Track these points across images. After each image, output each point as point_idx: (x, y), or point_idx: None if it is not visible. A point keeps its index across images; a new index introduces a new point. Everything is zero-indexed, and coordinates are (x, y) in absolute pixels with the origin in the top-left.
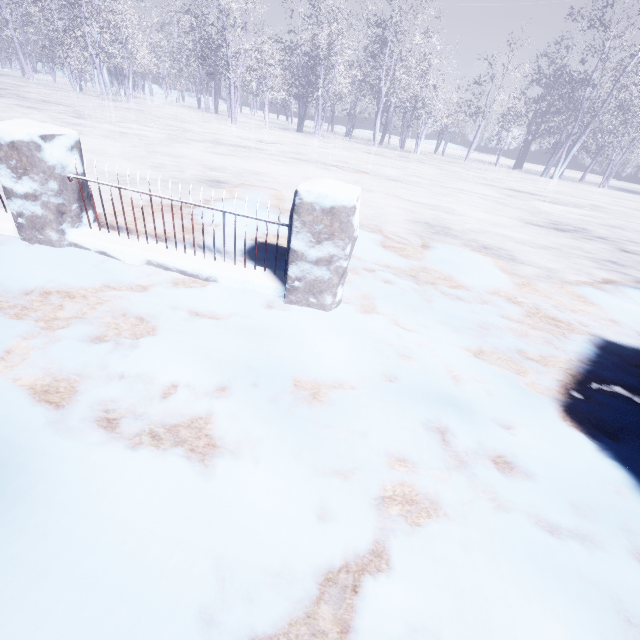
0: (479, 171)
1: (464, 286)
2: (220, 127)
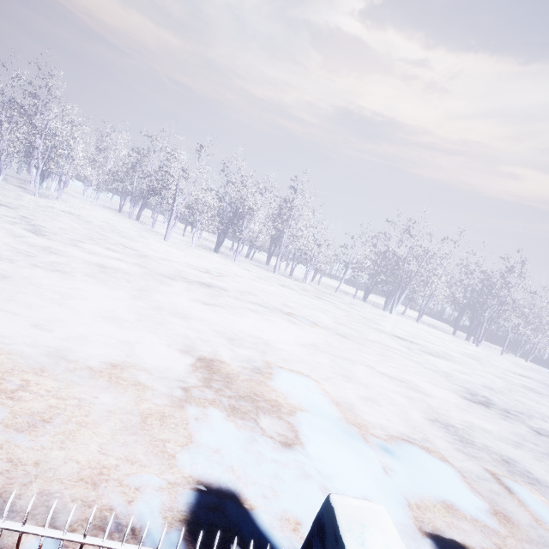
0: (354, 307)
1: None
2: (160, 246)
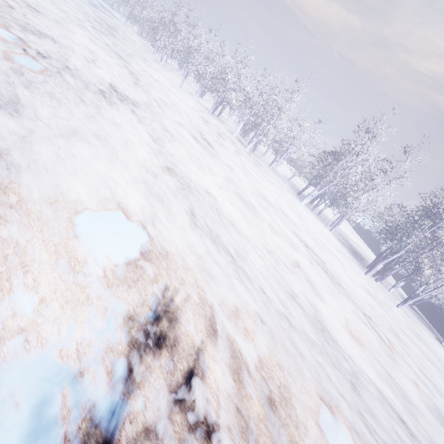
0: (249, 160)
1: None
2: (162, 78)
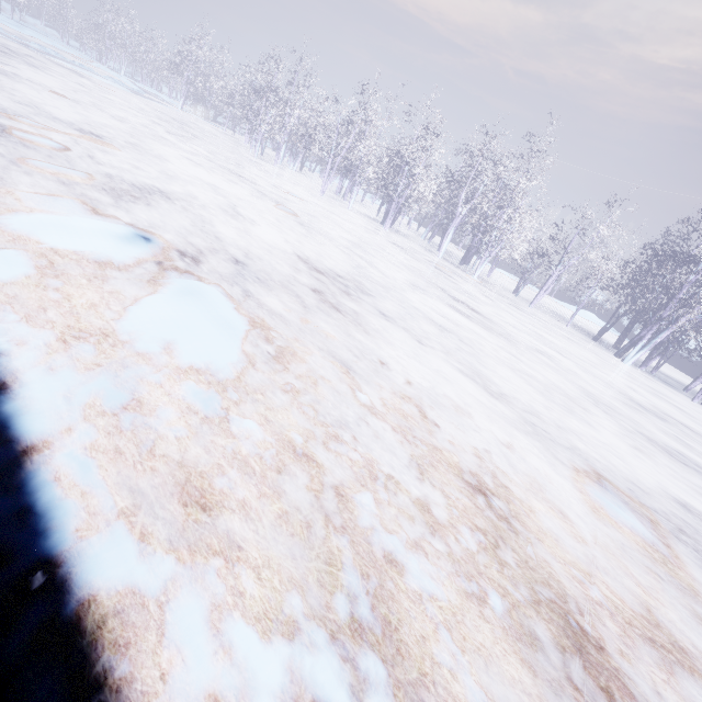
0: (506, 305)
1: None
2: (294, 187)
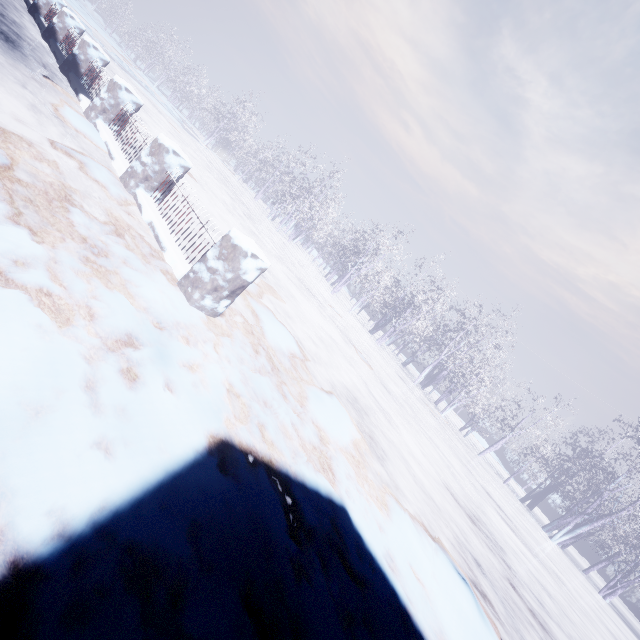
0: (480, 466)
1: (303, 404)
2: (319, 285)
